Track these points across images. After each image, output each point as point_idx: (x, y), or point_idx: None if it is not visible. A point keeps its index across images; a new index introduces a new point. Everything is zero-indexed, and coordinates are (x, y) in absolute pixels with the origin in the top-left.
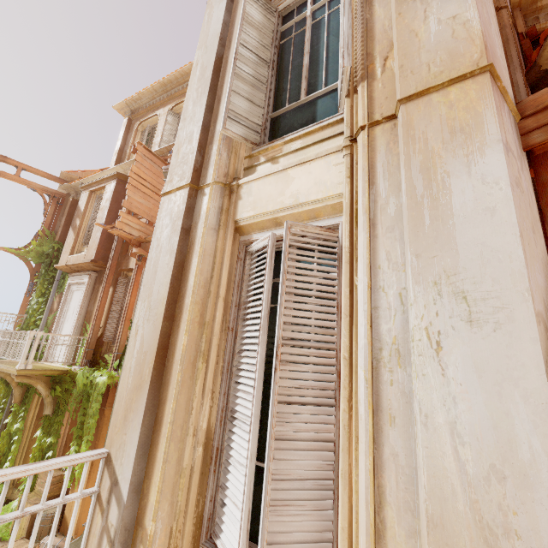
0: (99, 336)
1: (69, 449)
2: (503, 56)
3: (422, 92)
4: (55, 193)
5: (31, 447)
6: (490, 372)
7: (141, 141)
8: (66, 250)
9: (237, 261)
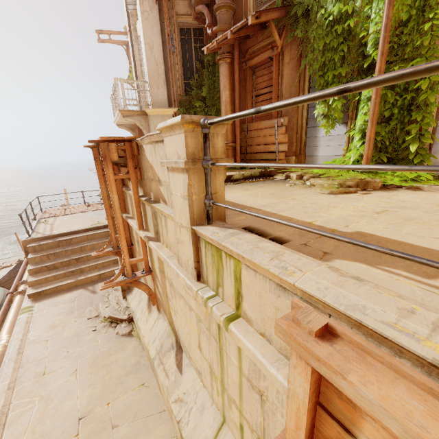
0: None
1: None
2: None
3: (136, 0)
4: (126, 42)
5: None
6: (144, 54)
7: None
8: None
9: None
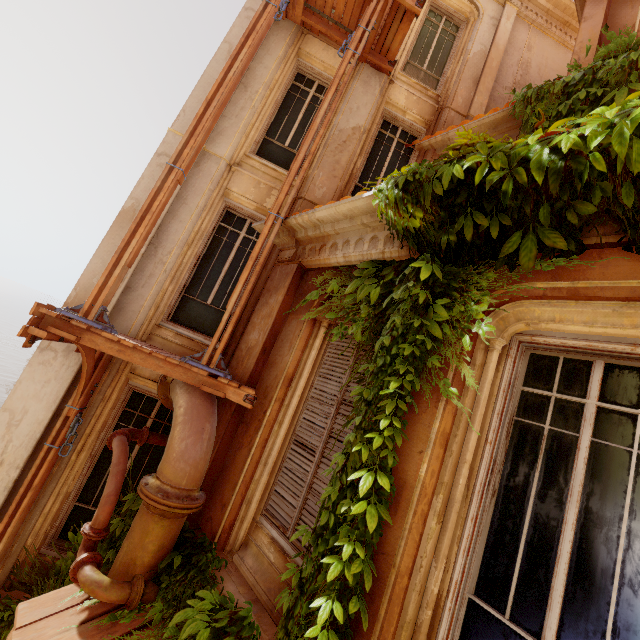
0: None
1: None
2: (117, 293)
3: None
4: None
5: None
6: None
7: None
8: None
9: None
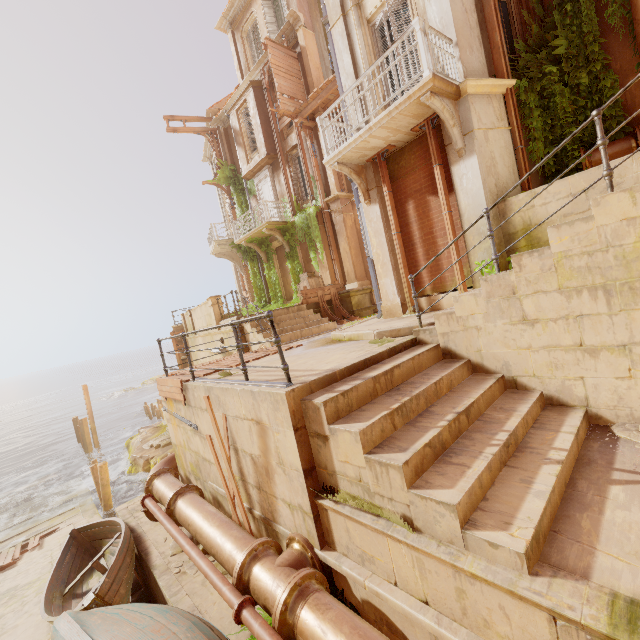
0: (294, 199)
1: (308, 264)
2: None
3: None
4: (210, 130)
5: (285, 280)
6: None
7: (250, 47)
8: (243, 163)
9: (372, 36)
